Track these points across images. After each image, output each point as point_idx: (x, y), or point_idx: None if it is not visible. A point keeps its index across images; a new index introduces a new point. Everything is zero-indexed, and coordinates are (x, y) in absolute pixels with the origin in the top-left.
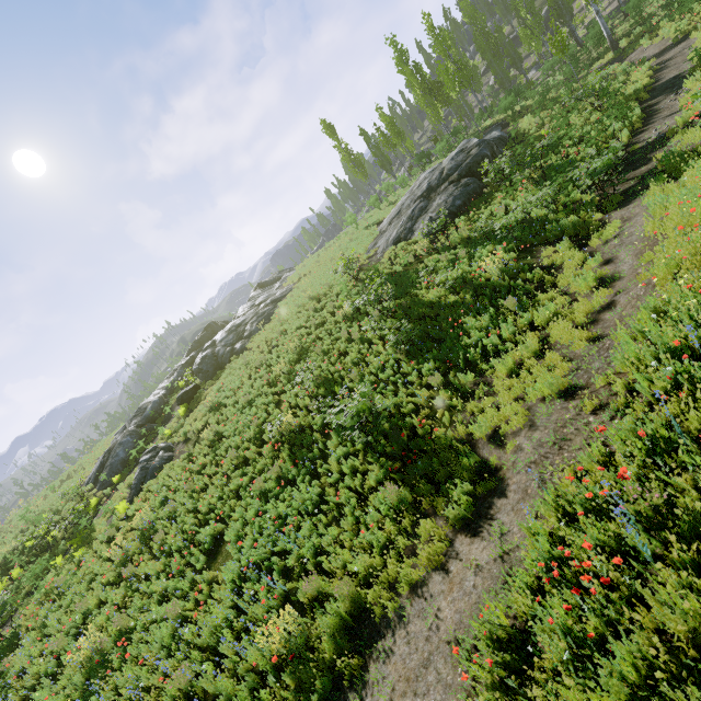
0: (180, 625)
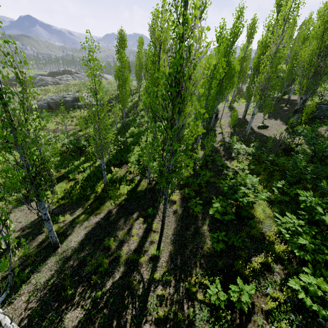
0: None
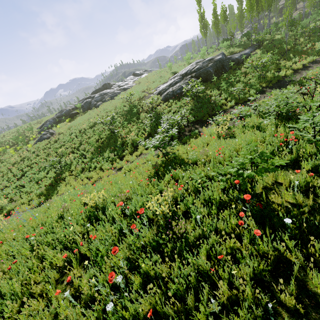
0: (4, 188)
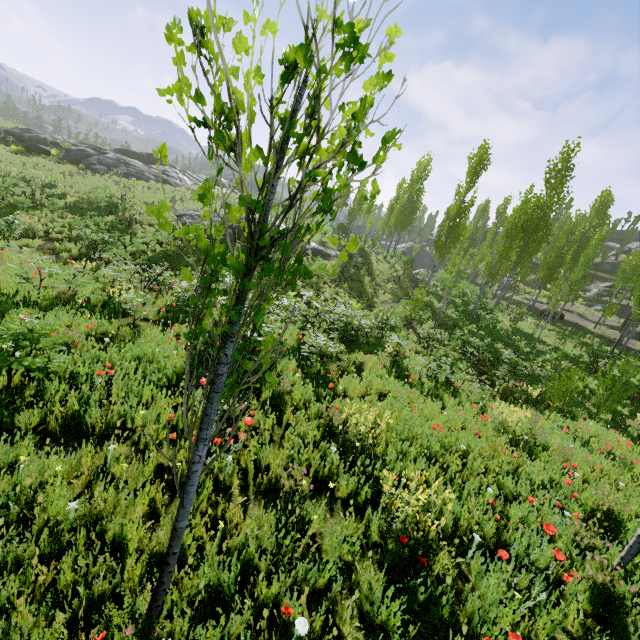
0: None
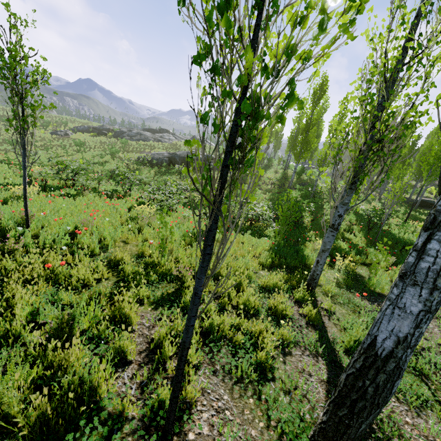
0: None
